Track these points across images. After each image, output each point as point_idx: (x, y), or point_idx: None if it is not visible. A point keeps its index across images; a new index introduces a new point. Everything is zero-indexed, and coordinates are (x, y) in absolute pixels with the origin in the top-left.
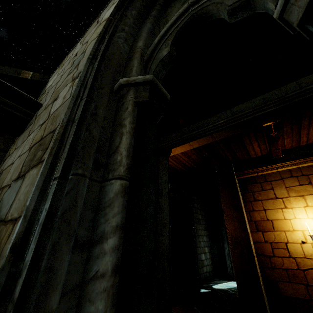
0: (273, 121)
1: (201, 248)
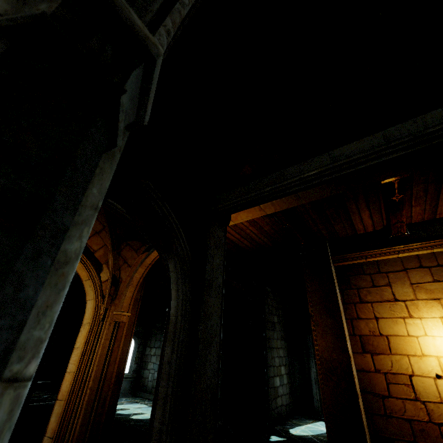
0: (400, 174)
1: (274, 368)
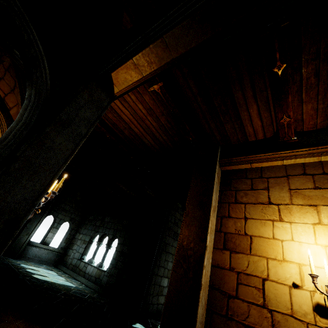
0: None
1: (165, 270)
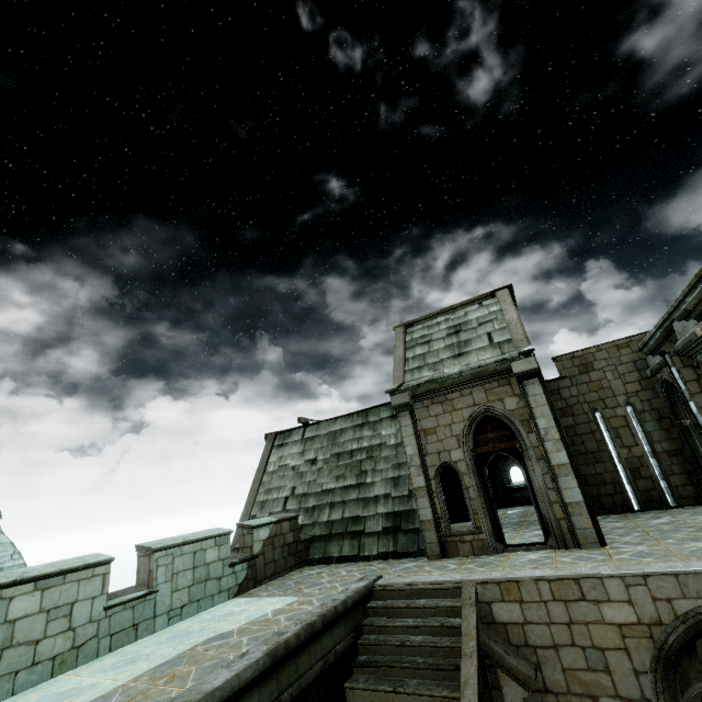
0: None
1: None
